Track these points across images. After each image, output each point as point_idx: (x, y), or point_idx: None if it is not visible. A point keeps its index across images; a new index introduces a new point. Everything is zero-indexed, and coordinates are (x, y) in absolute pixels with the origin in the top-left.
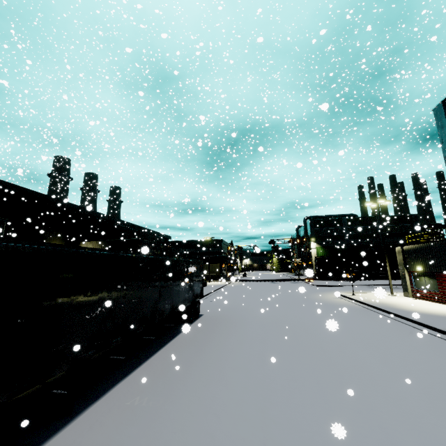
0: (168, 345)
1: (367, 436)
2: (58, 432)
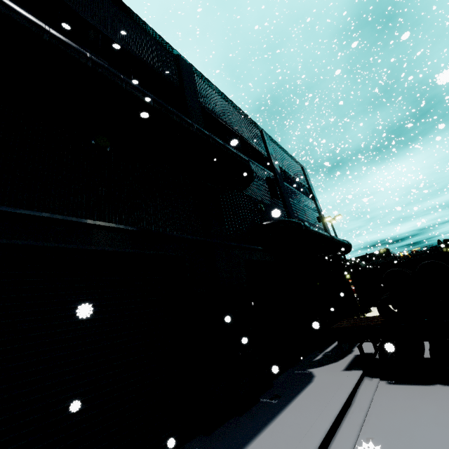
0: None
1: None
2: None
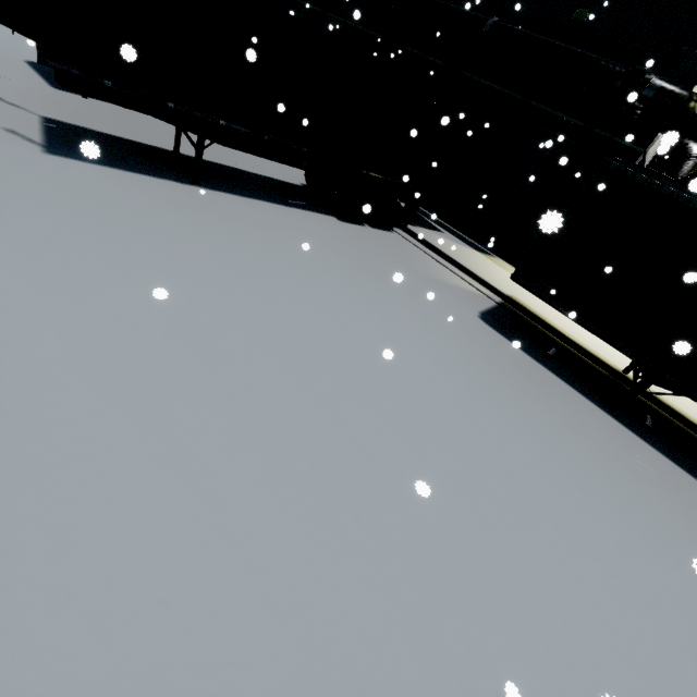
0: None
1: None
2: (586, 398)
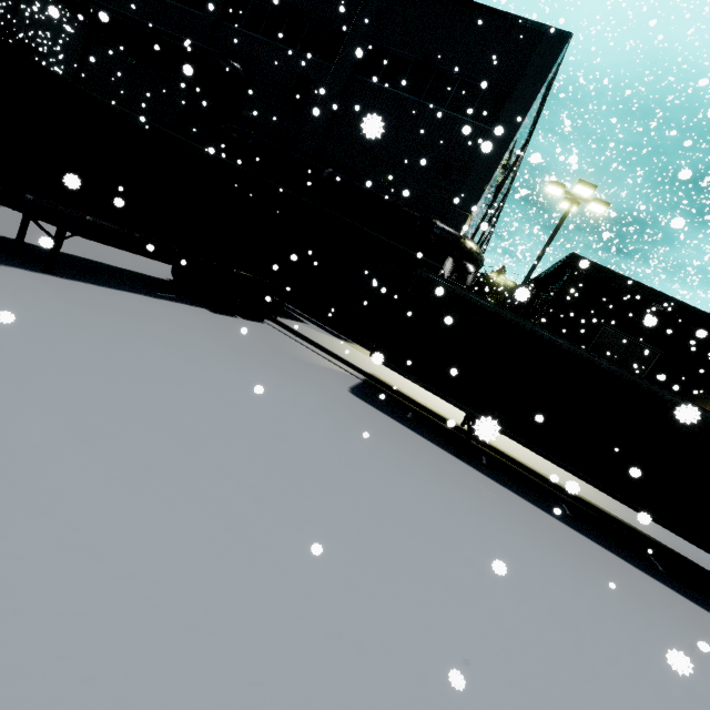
0: (649, 577)
1: (490, 709)
2: (440, 447)
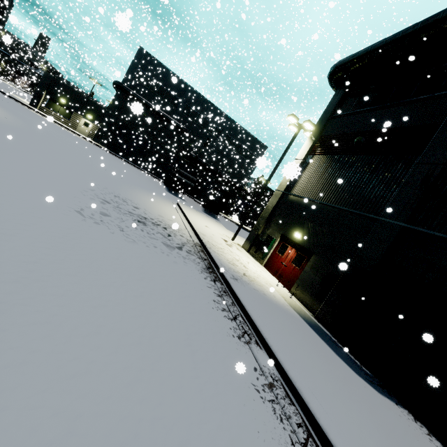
0: None
1: None
2: None
